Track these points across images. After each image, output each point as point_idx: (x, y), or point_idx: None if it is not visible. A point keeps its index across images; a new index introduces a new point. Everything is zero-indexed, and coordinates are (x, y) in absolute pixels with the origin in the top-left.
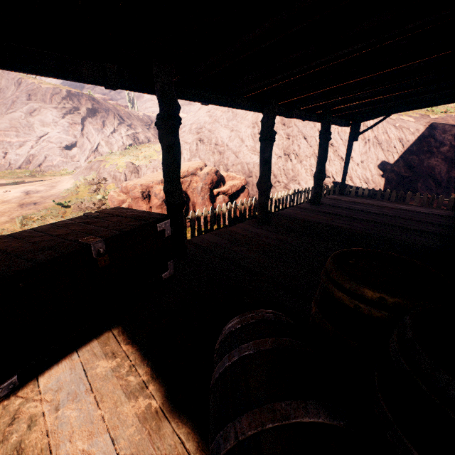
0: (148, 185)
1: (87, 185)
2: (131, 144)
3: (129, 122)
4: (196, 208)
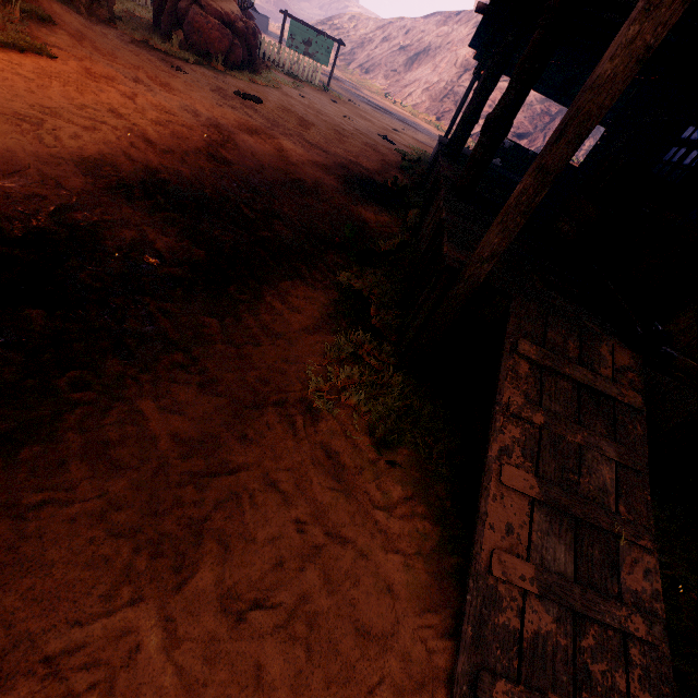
0: None
1: None
2: None
3: None
4: None
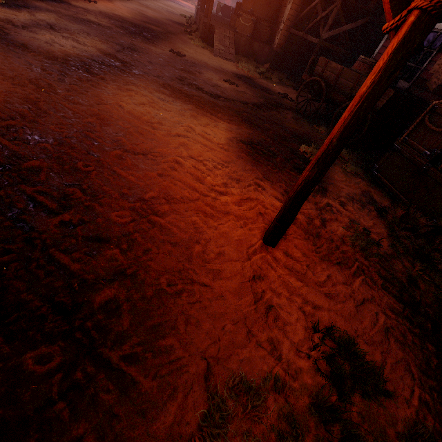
0: None
1: None
2: None
3: None
4: None
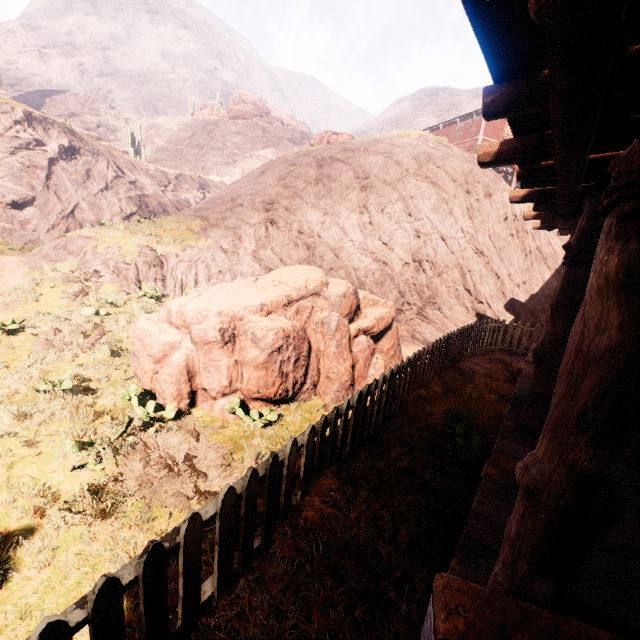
0: (233, 315)
1: (58, 283)
2: (135, 212)
3: (133, 177)
4: (322, 363)
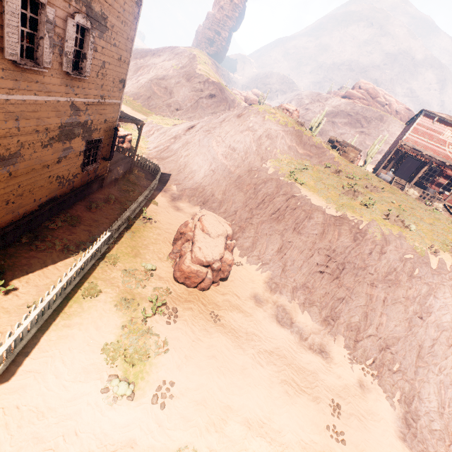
0: None
1: None
2: None
3: None
4: None
